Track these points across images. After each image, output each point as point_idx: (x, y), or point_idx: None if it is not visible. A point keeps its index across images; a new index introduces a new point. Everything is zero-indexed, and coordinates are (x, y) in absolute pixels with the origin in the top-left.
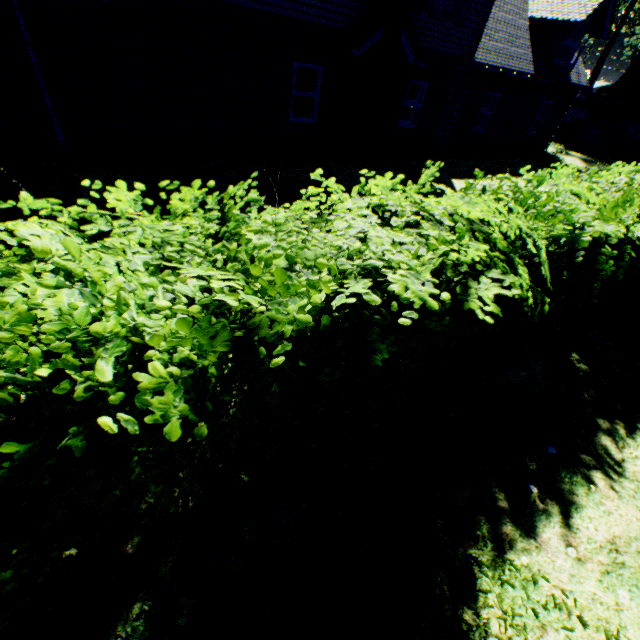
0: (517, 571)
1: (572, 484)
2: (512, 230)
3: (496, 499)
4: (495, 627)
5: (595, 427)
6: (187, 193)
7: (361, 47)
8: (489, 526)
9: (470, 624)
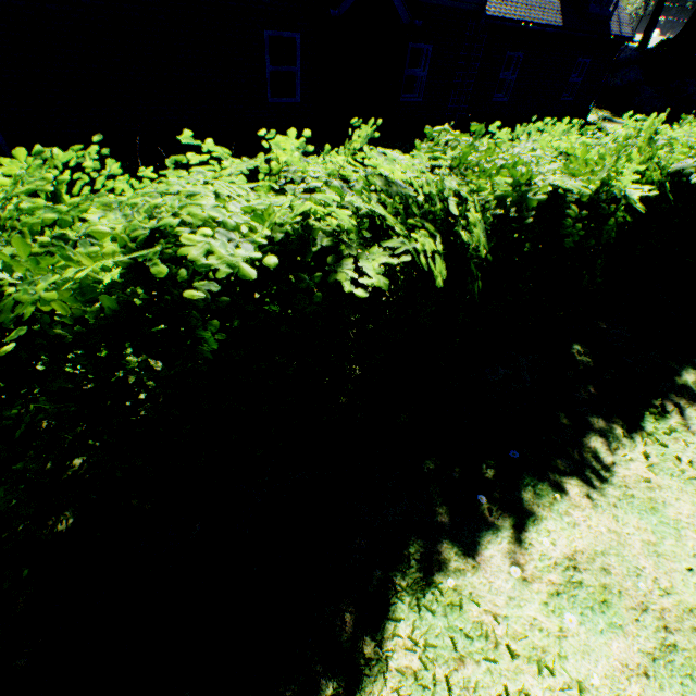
0: (443, 595)
1: (535, 493)
2: (431, 188)
3: (435, 513)
4: (401, 660)
5: (586, 427)
6: (11, 165)
7: (341, 5)
8: (420, 544)
9: (367, 658)
